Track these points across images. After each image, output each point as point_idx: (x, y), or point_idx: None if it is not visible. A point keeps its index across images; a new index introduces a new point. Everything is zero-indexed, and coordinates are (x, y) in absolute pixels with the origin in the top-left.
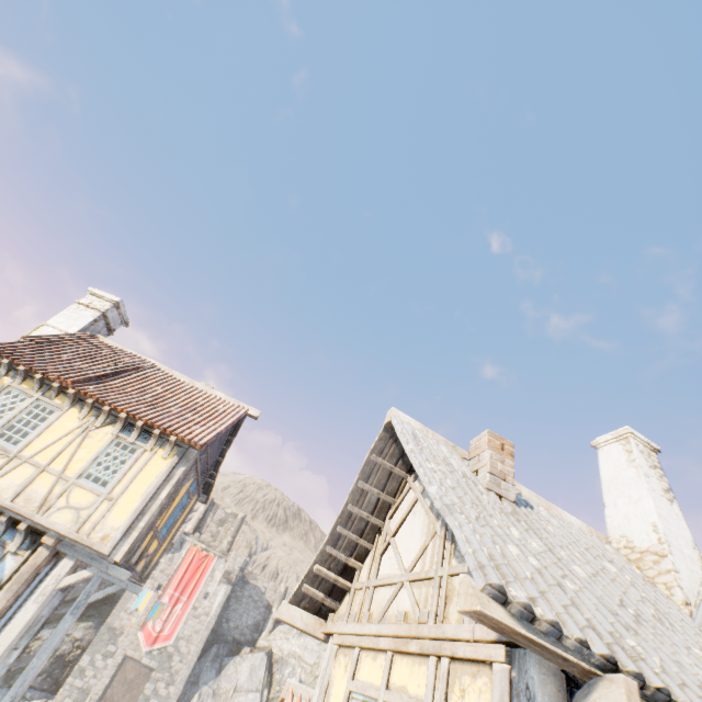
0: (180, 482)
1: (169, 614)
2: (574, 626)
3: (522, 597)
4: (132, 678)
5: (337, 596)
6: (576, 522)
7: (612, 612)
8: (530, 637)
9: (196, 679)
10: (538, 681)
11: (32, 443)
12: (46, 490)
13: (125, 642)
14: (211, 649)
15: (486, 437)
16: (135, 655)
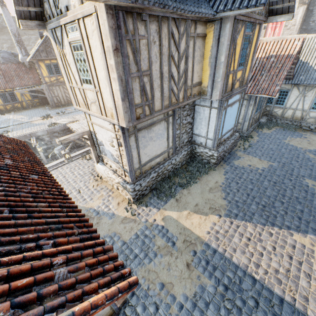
0: None
1: (273, 35)
2: None
3: None
4: None
5: None
6: None
7: None
8: None
9: None
10: None
11: None
12: None
13: None
14: None
15: None
16: None
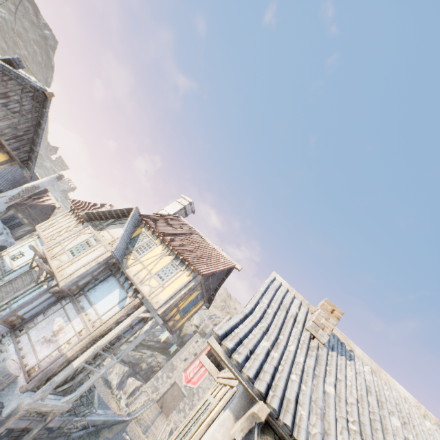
0: (191, 289)
1: (197, 371)
2: (251, 372)
3: (228, 345)
4: (175, 394)
5: None
6: (404, 393)
7: (317, 405)
8: (226, 363)
9: None
10: (238, 395)
11: (144, 256)
12: (144, 276)
13: (176, 374)
14: None
15: (322, 301)
16: (179, 383)
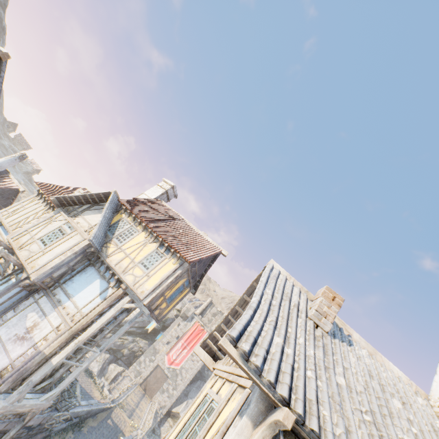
0: (178, 277)
1: (180, 353)
2: (272, 375)
3: (245, 348)
4: (159, 377)
5: (223, 352)
6: (397, 372)
7: (335, 401)
8: (243, 367)
9: (187, 393)
10: (255, 399)
11: (126, 244)
12: (126, 265)
13: (159, 357)
14: (196, 381)
15: (323, 289)
16: (162, 366)
